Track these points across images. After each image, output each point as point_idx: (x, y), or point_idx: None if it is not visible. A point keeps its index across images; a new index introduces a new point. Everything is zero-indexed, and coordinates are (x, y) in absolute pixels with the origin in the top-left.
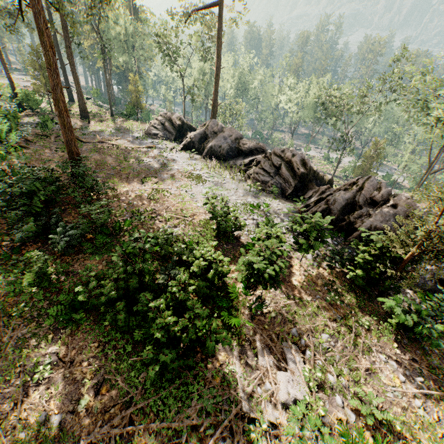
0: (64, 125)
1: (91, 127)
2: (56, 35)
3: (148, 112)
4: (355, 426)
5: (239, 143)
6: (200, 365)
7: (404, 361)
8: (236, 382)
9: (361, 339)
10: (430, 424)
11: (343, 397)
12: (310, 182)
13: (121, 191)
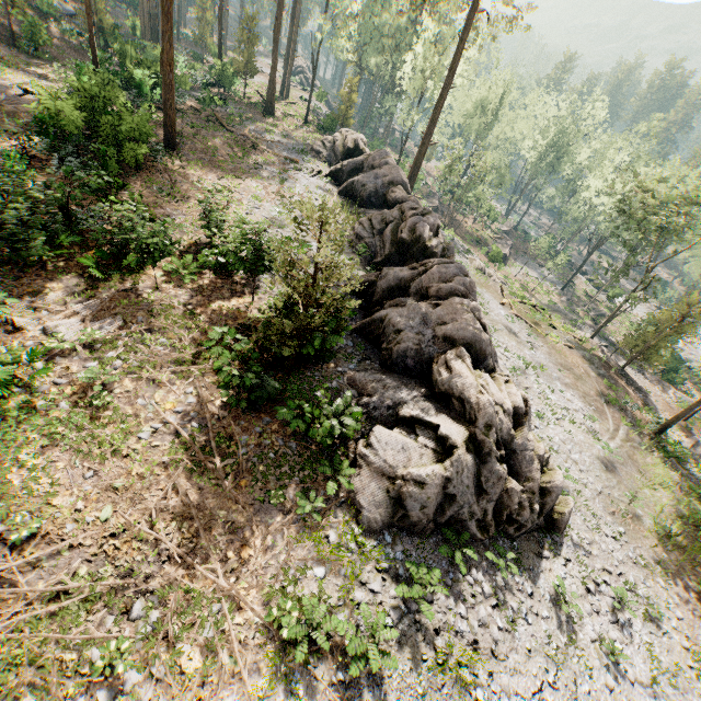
0: (164, 81)
1: (261, 123)
2: (297, 9)
3: (380, 143)
4: (73, 380)
5: (389, 190)
6: (28, 271)
7: (209, 410)
8: (37, 297)
9: (196, 369)
10: (140, 439)
11: (99, 368)
12: (411, 259)
13: (187, 172)
